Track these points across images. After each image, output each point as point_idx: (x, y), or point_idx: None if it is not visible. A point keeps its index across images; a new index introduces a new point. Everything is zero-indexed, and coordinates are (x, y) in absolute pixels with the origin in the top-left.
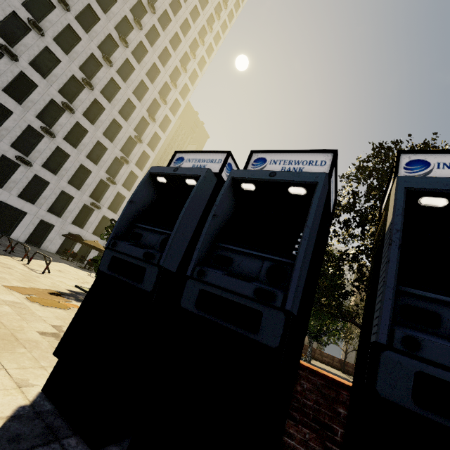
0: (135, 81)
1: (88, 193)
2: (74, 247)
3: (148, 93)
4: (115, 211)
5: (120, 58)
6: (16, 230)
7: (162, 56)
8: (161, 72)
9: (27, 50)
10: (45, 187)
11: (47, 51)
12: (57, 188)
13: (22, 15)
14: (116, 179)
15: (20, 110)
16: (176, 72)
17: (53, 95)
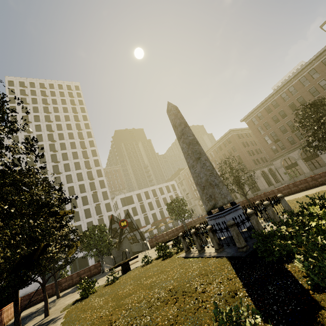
0: (75, 177)
1: None
2: None
3: (83, 174)
4: (114, 223)
5: (64, 178)
6: (89, 262)
7: (75, 156)
8: (79, 161)
9: None
10: None
11: None
12: None
13: None
14: (103, 213)
15: None
16: (84, 152)
17: None
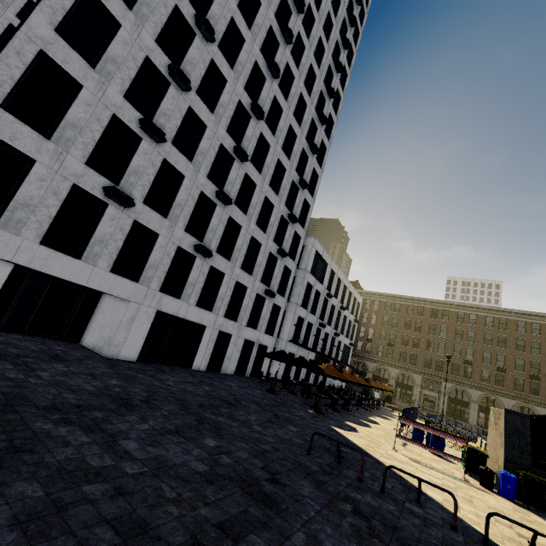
0: (294, 96)
1: (259, 276)
2: (250, 358)
3: (306, 112)
4: (281, 294)
5: (281, 63)
6: (197, 355)
7: (315, 52)
8: (316, 76)
9: (192, 71)
10: (218, 281)
11: (210, 68)
12: (231, 279)
13: (185, 10)
14: (282, 248)
15: (191, 170)
16: (327, 73)
17: (221, 138)
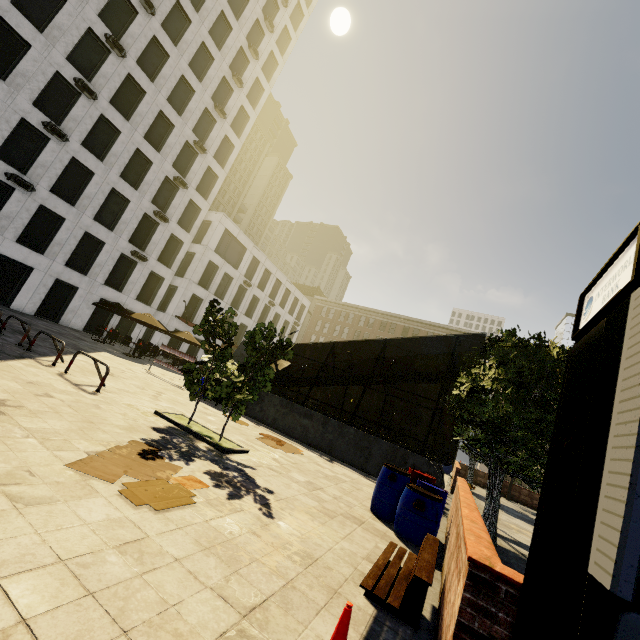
0: (192, 43)
1: (127, 235)
2: (111, 321)
3: (212, 67)
4: (168, 265)
5: None
6: (19, 296)
7: None
8: (233, 28)
9: None
10: (58, 226)
11: None
12: (77, 227)
13: None
14: (168, 213)
15: (5, 90)
16: (256, 30)
17: (58, 65)
